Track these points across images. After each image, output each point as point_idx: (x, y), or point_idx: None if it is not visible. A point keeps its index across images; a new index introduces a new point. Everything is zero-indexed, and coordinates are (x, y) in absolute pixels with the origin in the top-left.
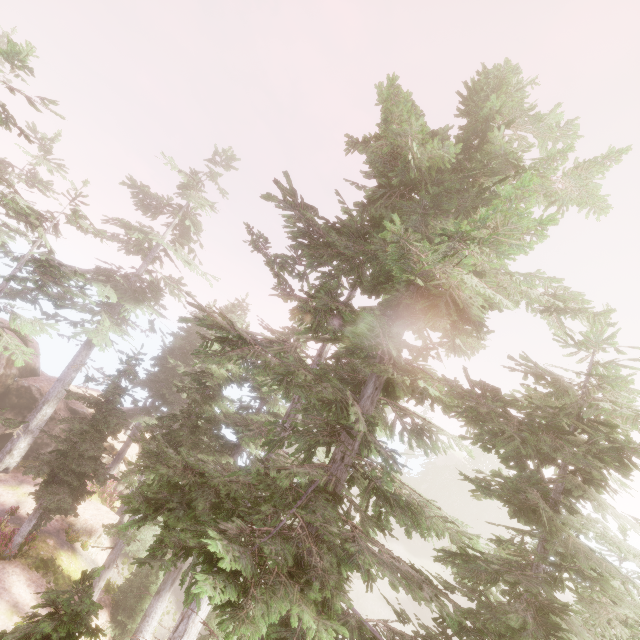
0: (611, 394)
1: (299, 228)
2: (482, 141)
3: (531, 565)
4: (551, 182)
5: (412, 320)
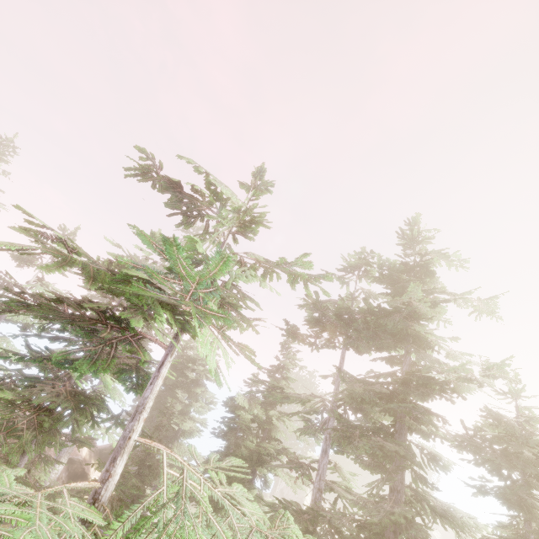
0: (531, 424)
1: (315, 317)
2: (423, 269)
3: (524, 537)
4: (468, 298)
5: (422, 390)
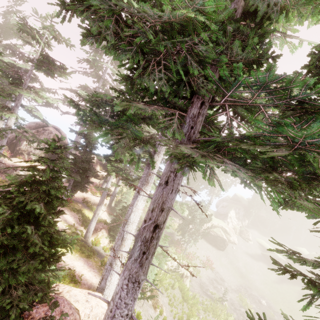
0: None
1: None
2: None
3: None
4: None
5: None
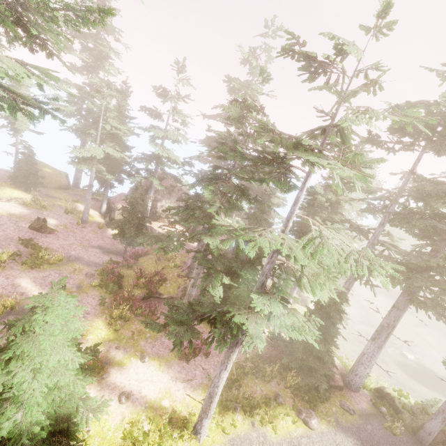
0: None
1: (400, 125)
2: None
3: None
4: None
5: None
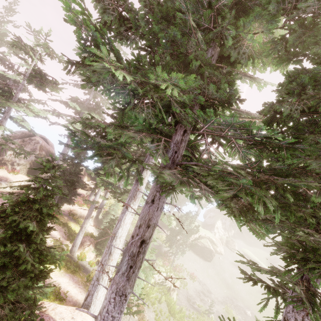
0: None
1: None
2: None
3: None
4: None
5: None
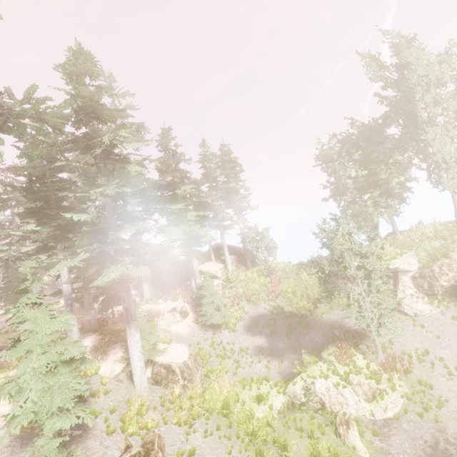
0: None
1: None
2: None
3: None
4: None
5: None
